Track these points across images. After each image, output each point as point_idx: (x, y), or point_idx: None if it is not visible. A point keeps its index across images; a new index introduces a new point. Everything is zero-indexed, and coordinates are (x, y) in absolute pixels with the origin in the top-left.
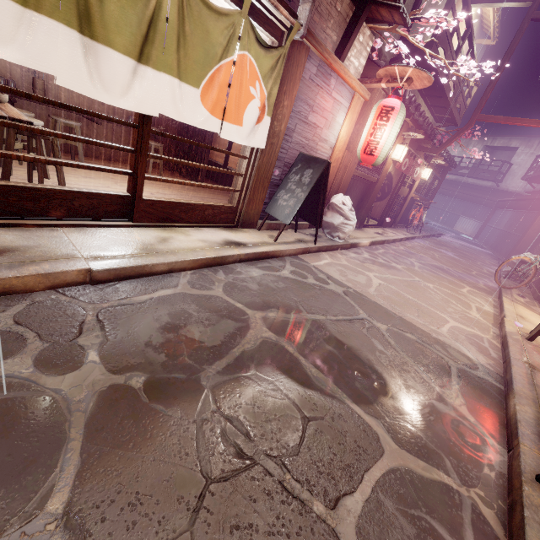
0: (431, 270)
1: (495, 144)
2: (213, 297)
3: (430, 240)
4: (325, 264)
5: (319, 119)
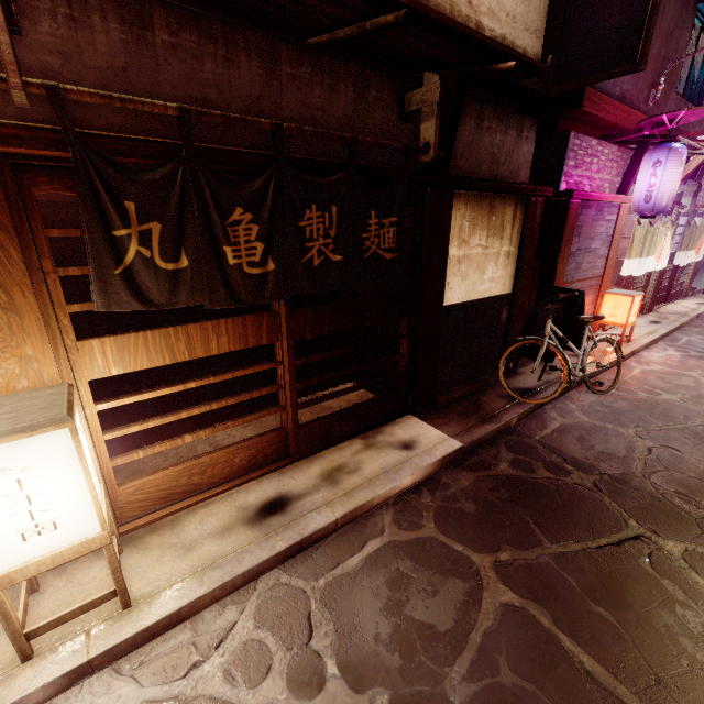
0: None
1: None
2: None
3: None
4: None
5: None
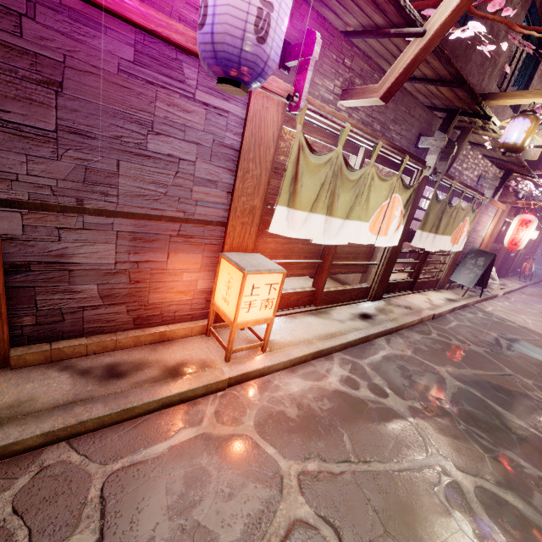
0: None
1: None
2: (471, 326)
3: (540, 287)
4: (492, 310)
5: (480, 227)
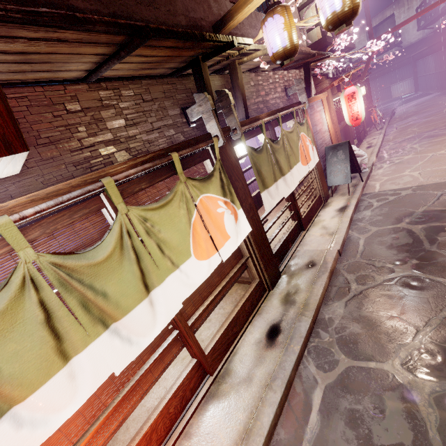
0: (428, 142)
1: (374, 25)
2: (377, 231)
3: (395, 122)
4: (380, 186)
5: (319, 126)
